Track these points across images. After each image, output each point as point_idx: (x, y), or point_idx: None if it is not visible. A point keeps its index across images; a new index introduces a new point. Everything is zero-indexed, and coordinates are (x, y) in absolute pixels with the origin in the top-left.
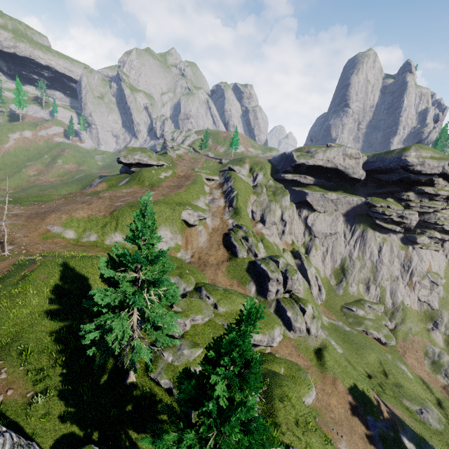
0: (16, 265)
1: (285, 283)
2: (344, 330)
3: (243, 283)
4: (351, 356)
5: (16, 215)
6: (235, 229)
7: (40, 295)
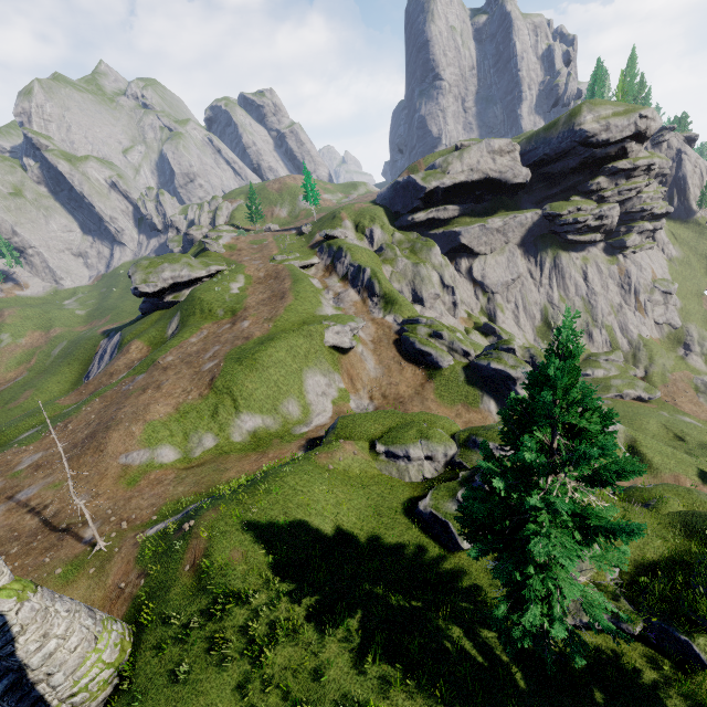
0: (147, 558)
1: None
2: None
3: (472, 405)
4: None
5: (37, 467)
6: (408, 327)
7: (266, 590)
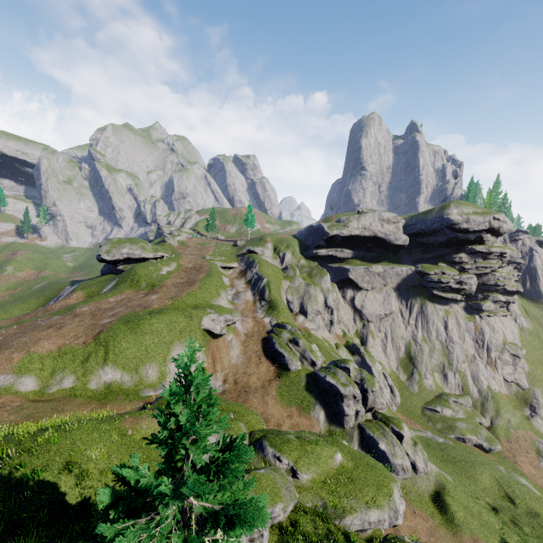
0: None
1: (364, 398)
2: (438, 442)
3: (305, 410)
4: (462, 482)
5: None
6: (276, 330)
7: None
